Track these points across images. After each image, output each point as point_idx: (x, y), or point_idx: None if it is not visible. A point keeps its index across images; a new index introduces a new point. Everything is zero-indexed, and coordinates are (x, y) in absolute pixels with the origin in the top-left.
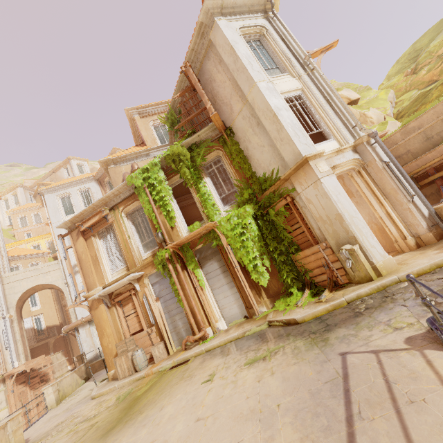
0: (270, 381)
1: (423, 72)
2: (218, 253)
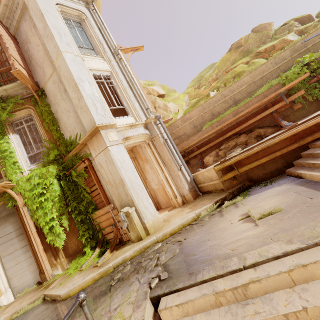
0: None
1: (202, 88)
2: (15, 215)
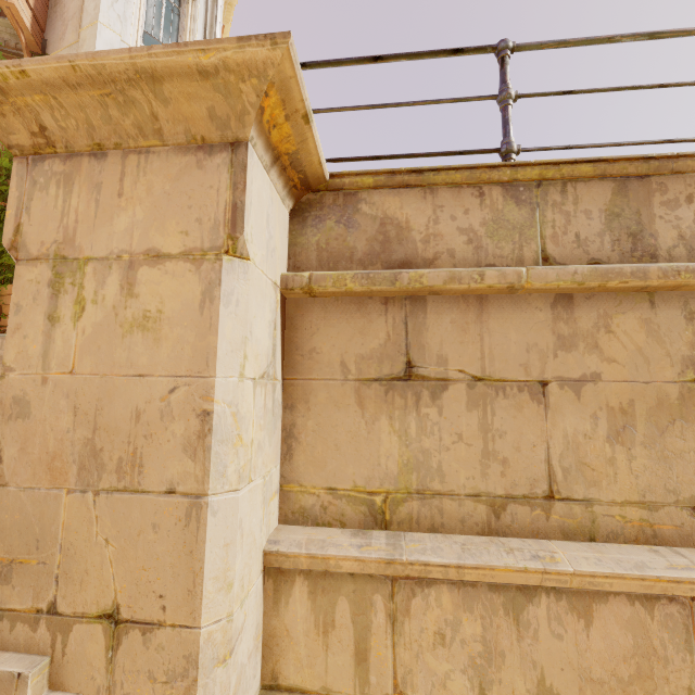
0: None
1: None
2: None
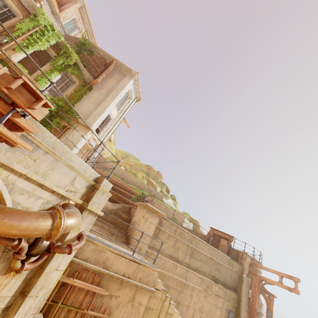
0: None
1: (123, 160)
2: None
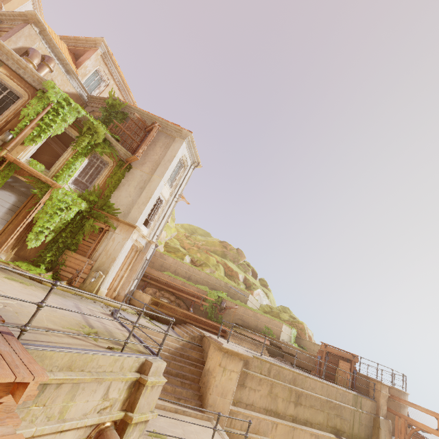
0: (34, 291)
1: (188, 241)
2: (26, 197)
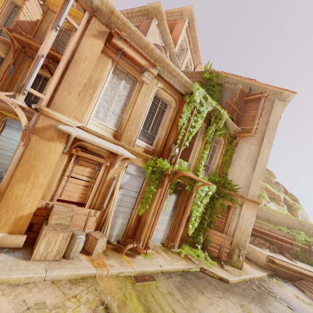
0: None
1: None
2: (180, 193)
